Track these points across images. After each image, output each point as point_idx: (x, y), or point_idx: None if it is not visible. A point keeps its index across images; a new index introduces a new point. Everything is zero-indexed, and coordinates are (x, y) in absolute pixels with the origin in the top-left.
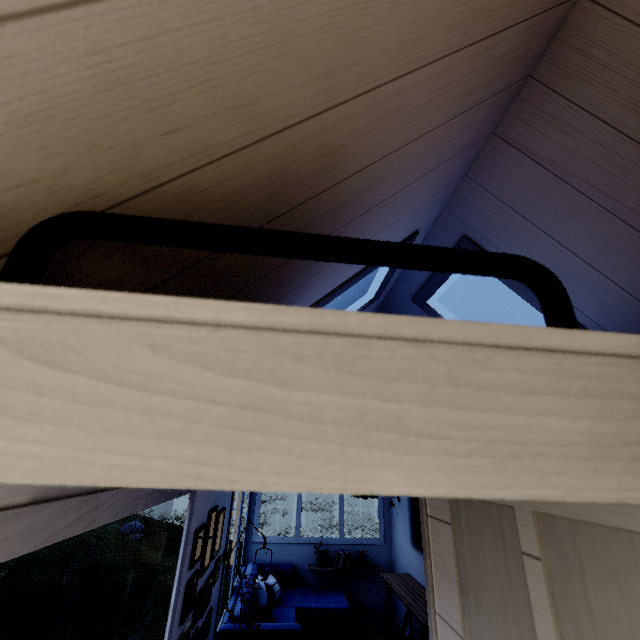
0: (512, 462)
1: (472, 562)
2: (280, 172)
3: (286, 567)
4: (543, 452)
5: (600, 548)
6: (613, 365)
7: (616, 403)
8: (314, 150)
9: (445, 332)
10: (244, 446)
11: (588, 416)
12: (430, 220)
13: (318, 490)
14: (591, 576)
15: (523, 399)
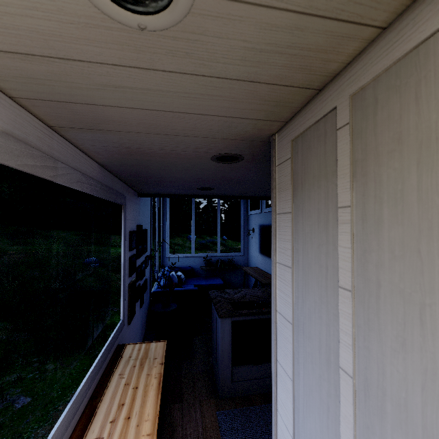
0: None
1: (302, 168)
2: None
3: (187, 268)
4: None
5: (393, 79)
6: None
7: None
8: None
9: None
10: None
11: None
12: None
13: None
14: (381, 104)
15: None
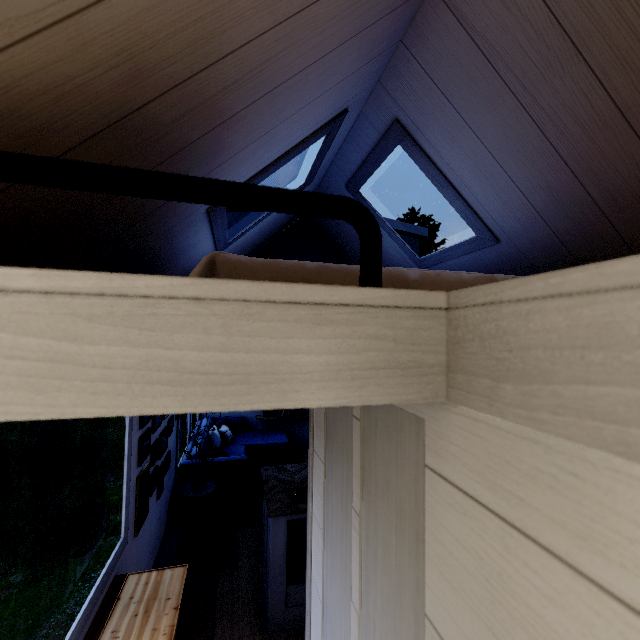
0: (263, 387)
1: (333, 420)
2: (129, 50)
3: (237, 419)
4: (288, 379)
5: (385, 415)
6: (362, 313)
7: (354, 342)
8: (171, 19)
9: (225, 292)
10: (44, 389)
11: (329, 352)
12: (362, 96)
13: (109, 415)
14: (379, 431)
15: (282, 342)
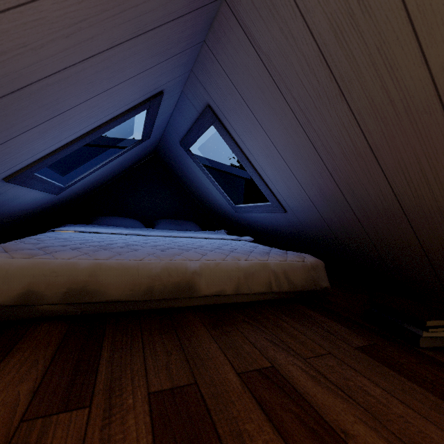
0: None
1: None
2: None
3: None
4: None
5: None
6: None
7: None
8: None
9: None
10: None
11: None
12: (177, 81)
13: None
14: None
15: None
